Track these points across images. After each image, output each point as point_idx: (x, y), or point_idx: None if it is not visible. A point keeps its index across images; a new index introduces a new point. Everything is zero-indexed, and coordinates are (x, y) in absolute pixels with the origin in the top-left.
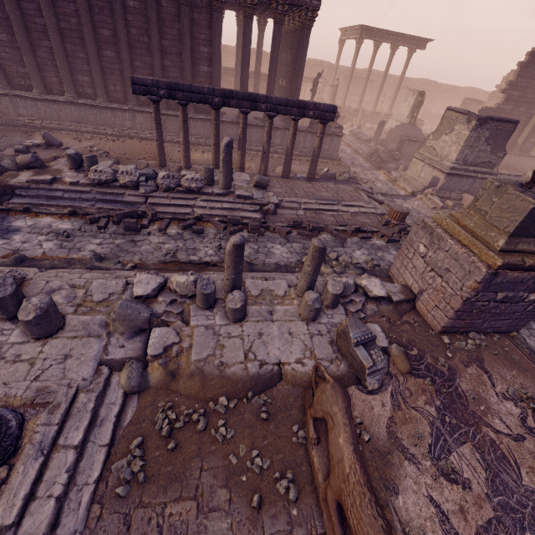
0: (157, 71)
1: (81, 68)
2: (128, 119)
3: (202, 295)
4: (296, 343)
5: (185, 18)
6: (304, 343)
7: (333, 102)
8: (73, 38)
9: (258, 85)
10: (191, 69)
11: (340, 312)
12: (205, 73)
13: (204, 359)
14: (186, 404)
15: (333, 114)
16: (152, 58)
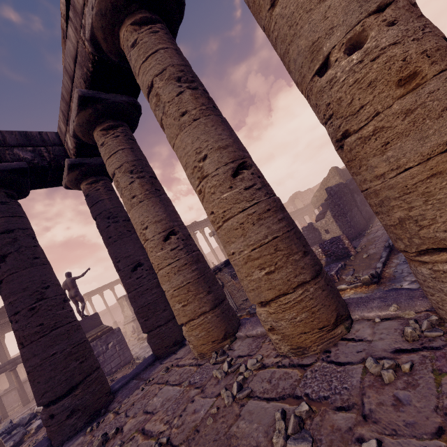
0: None
1: None
2: None
3: None
4: None
5: None
6: None
7: None
8: None
9: None
10: None
11: None
12: None
13: None
14: None
15: None
16: None
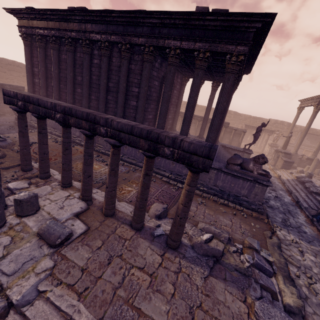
0: (100, 102)
1: (65, 98)
2: (78, 131)
3: None
4: None
5: (122, 67)
6: None
7: (284, 148)
8: (64, 81)
9: (205, 125)
10: (122, 102)
11: None
12: (133, 106)
13: None
14: None
15: (208, 159)
16: (99, 93)
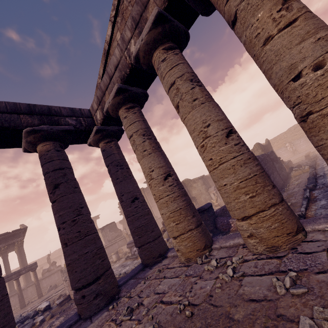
0: None
1: None
2: None
3: None
4: None
5: None
6: None
7: None
8: None
9: None
10: None
11: None
12: None
13: None
14: None
15: (36, 264)
16: None
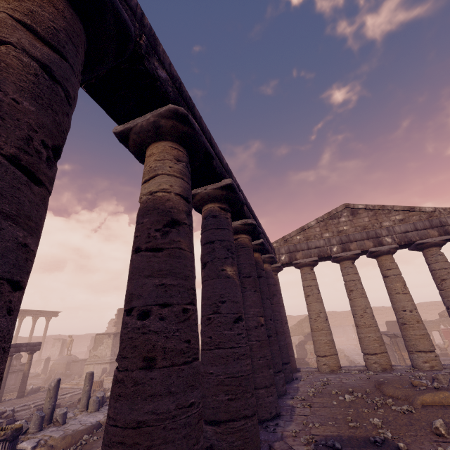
0: None
1: None
2: None
3: (40, 418)
4: (98, 415)
5: None
6: (102, 413)
7: None
8: None
9: None
10: None
11: (106, 406)
12: None
13: (63, 433)
14: (69, 448)
15: (40, 346)
16: None
